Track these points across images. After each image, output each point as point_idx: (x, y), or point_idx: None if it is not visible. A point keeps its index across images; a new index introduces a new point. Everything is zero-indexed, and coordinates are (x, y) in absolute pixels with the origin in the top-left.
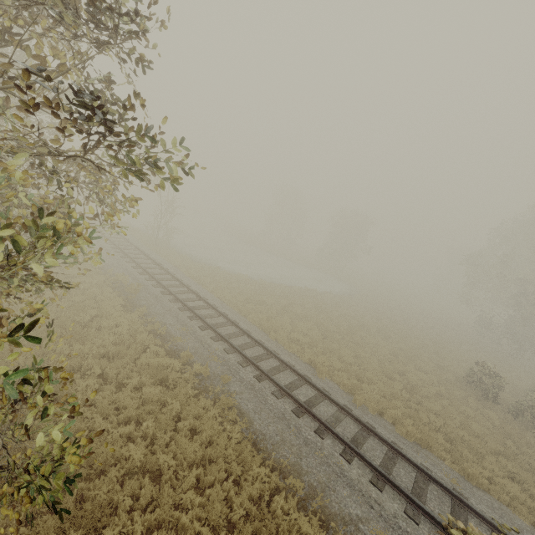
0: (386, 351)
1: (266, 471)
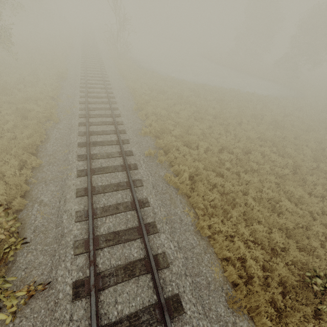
0: (253, 134)
1: (17, 163)
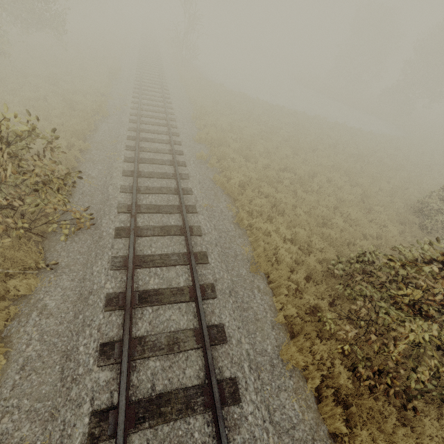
0: (325, 161)
1: (65, 143)
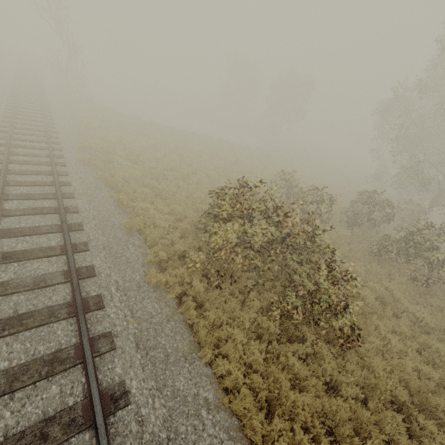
0: (206, 163)
1: None
